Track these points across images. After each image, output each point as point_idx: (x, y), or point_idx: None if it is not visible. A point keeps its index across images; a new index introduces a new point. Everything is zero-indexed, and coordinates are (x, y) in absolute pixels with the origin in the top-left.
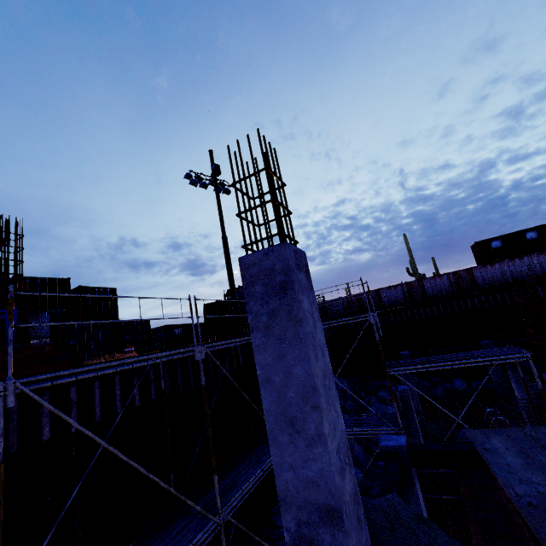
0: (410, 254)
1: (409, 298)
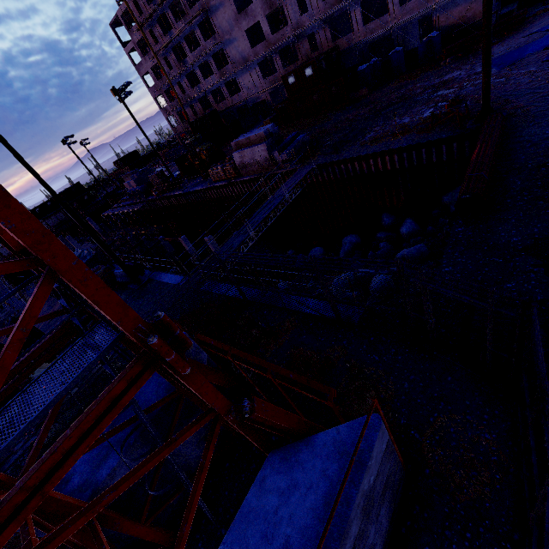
0: None
1: None
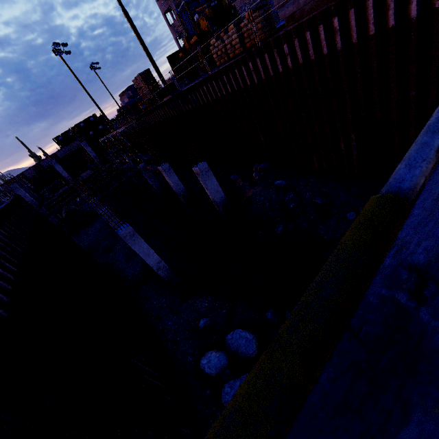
0: (27, 147)
1: (38, 171)
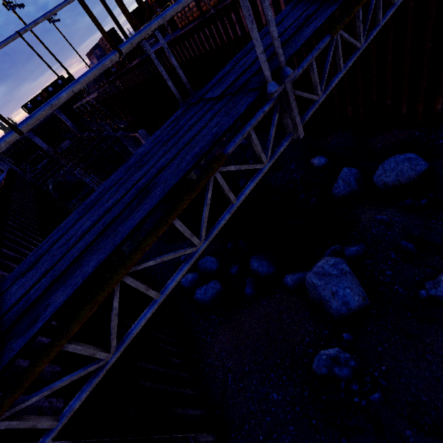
0: None
1: (13, 145)
